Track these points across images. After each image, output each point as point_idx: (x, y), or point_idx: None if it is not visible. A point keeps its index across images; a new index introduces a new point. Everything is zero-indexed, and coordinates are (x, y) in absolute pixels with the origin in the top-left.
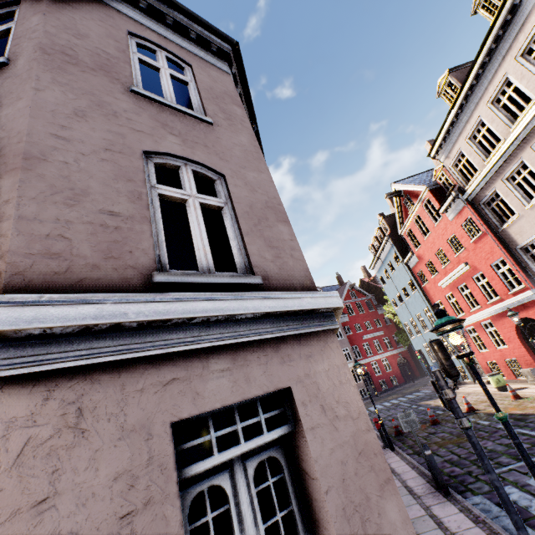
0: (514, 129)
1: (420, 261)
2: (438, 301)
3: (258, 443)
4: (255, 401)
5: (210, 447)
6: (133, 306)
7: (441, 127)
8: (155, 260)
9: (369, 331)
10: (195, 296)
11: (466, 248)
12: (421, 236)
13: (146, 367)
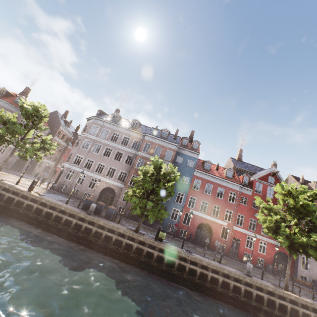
0: None
1: None
2: None
3: None
4: None
5: None
6: None
7: None
8: None
9: None
10: None
11: None
12: None
13: None
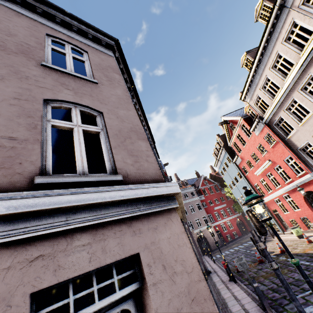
0: (286, 81)
1: (243, 160)
2: (256, 184)
3: (110, 300)
4: (111, 266)
5: (68, 308)
6: (5, 202)
7: (245, 83)
8: (40, 168)
9: (217, 204)
10: (62, 191)
11: (268, 151)
12: (241, 145)
13: (17, 248)
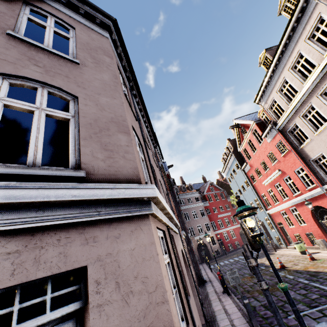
0: (305, 85)
1: (251, 168)
2: (263, 194)
3: (34, 324)
4: (47, 280)
5: None
6: None
7: (261, 84)
8: None
9: (221, 212)
10: None
11: (279, 160)
12: (251, 152)
13: None
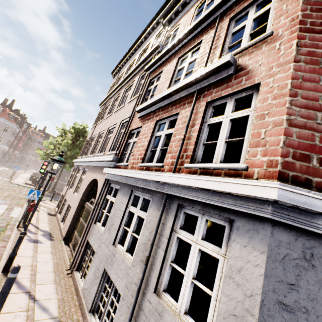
0: None
1: None
2: None
3: None
4: None
5: None
6: None
7: None
8: None
9: None
10: None
11: None
12: None
13: None
